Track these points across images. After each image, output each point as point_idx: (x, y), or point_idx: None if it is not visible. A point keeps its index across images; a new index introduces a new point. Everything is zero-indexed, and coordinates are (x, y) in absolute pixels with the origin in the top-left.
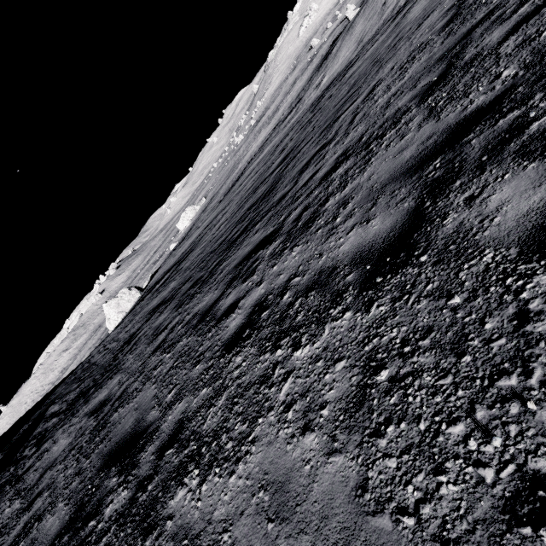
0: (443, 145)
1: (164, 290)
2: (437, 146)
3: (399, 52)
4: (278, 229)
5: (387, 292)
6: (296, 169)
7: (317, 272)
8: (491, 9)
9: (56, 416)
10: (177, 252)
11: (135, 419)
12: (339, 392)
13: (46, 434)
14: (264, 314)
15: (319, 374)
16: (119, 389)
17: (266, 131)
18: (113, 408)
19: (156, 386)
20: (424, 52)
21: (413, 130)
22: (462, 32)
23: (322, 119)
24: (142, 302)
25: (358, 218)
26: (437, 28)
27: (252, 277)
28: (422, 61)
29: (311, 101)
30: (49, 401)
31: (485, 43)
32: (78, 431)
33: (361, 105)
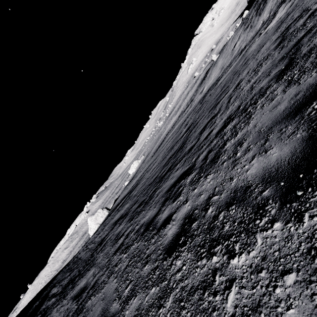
0: (313, 95)
1: (121, 209)
2: (307, 97)
3: (250, 65)
4: (192, 166)
5: (315, 203)
6: (197, 132)
7: (232, 191)
8: (309, 29)
9: (54, 297)
10: (128, 186)
11: (102, 308)
12: (303, 313)
13: (47, 311)
14: (194, 225)
15: (266, 286)
16: (93, 279)
17: (175, 118)
18: (88, 295)
19: (117, 281)
20: (267, 60)
21: (279, 94)
22: (292, 44)
23: (208, 105)
24: (109, 217)
25: (256, 151)
26: (272, 48)
27: (179, 198)
28: (268, 64)
29: (199, 99)
30: (52, 284)
31: (315, 42)
32: (65, 311)
33: (232, 93)
